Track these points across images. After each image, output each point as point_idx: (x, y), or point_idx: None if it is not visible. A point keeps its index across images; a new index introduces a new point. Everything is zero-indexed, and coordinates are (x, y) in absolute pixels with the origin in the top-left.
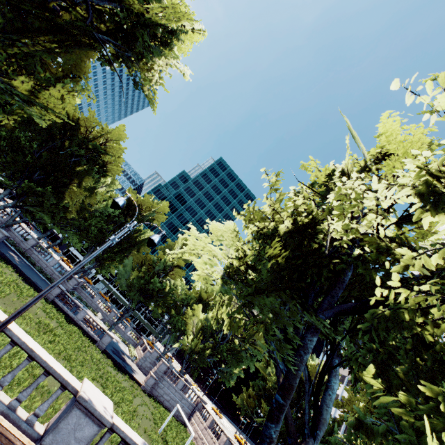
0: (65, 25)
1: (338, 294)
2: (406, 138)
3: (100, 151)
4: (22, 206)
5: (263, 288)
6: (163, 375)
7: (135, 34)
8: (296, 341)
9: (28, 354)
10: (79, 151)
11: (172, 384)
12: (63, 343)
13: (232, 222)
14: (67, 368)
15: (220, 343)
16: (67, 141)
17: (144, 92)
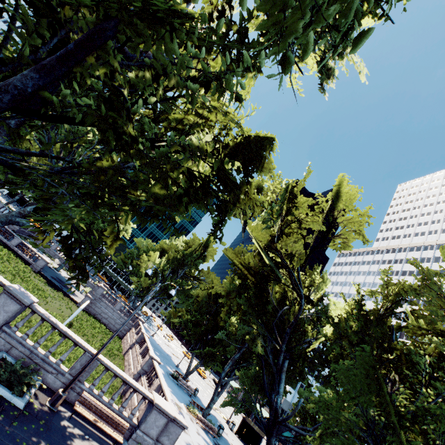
0: None
1: None
2: None
3: None
4: None
5: None
6: (101, 298)
7: None
8: None
9: None
10: None
11: (110, 306)
12: None
13: None
14: None
15: None
16: None
17: None
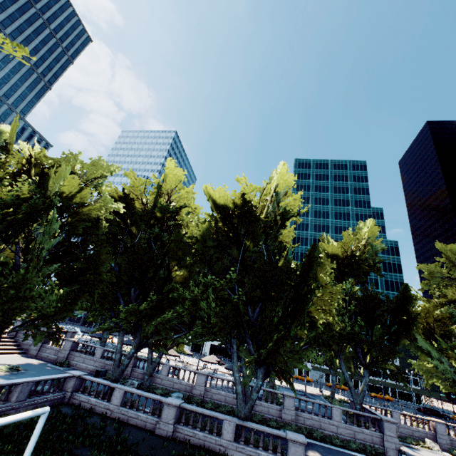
0: None
1: None
2: None
3: (287, 218)
4: (266, 370)
5: None
6: None
7: None
8: None
9: None
10: None
11: None
12: None
13: None
14: None
15: None
16: (246, 240)
17: None
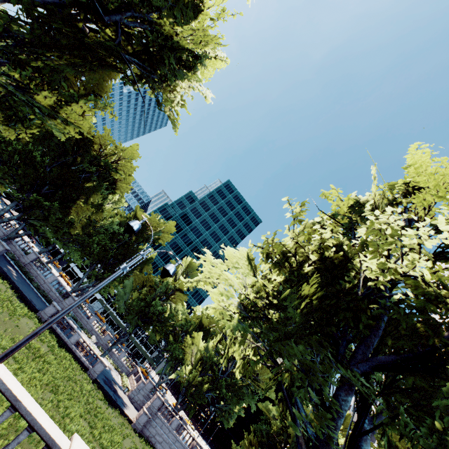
0: (93, 45)
1: (373, 343)
2: (438, 172)
3: (111, 168)
4: (27, 219)
5: (291, 334)
6: (157, 412)
7: (161, 57)
8: (334, 405)
9: (12, 403)
10: (90, 168)
11: (165, 423)
12: (52, 372)
13: (246, 249)
14: (53, 402)
15: (219, 377)
16: (79, 157)
17: (165, 112)
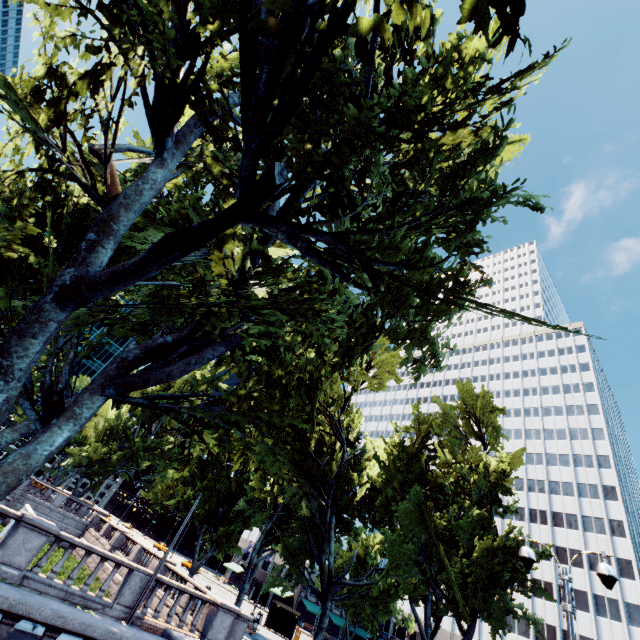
0: None
1: None
2: None
3: None
4: None
5: None
6: (25, 494)
7: None
8: None
9: None
10: None
11: (43, 503)
12: None
13: None
14: None
15: None
16: None
17: None
